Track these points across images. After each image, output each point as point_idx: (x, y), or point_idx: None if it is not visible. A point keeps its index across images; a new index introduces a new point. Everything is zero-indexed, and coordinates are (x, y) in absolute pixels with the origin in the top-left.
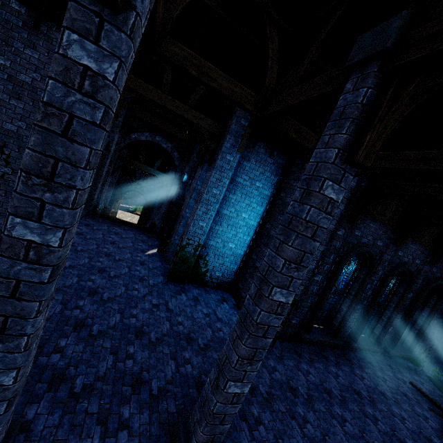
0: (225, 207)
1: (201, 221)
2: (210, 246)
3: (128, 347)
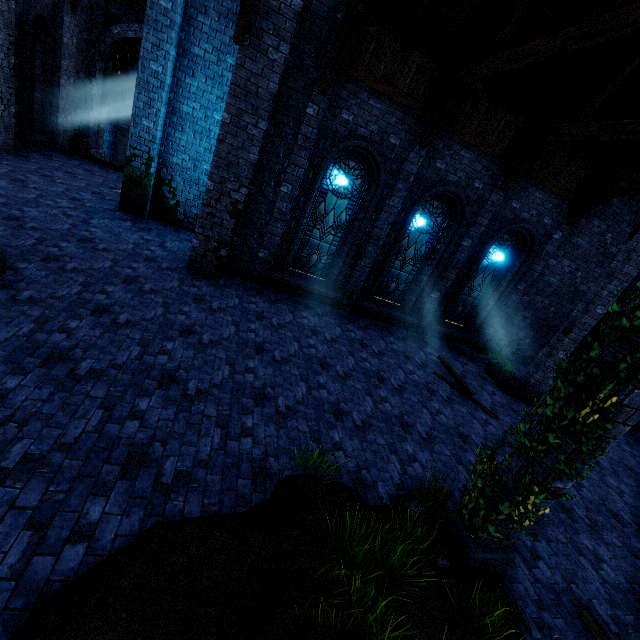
0: (184, 100)
1: (144, 119)
2: (174, 165)
3: None
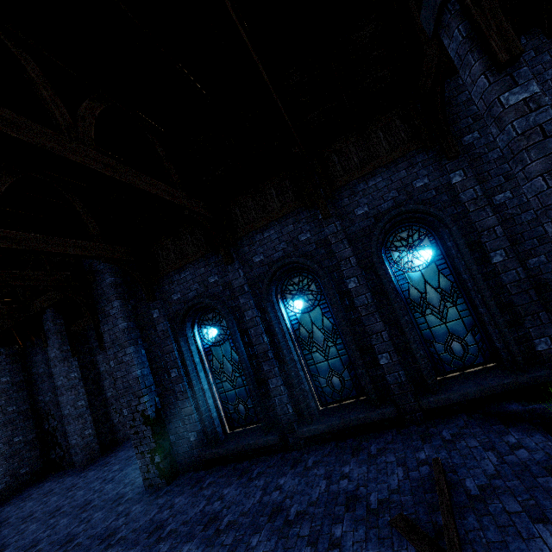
0: None
1: None
2: None
3: (32, 525)
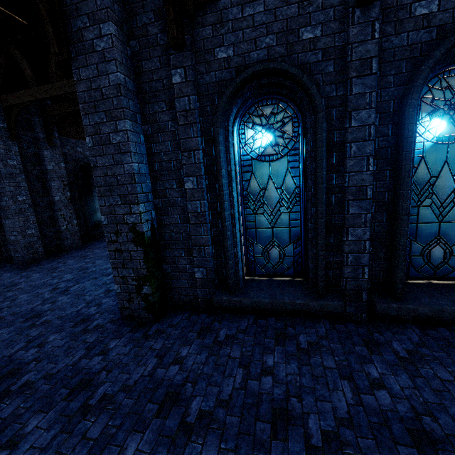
0: None
1: None
2: None
3: None
